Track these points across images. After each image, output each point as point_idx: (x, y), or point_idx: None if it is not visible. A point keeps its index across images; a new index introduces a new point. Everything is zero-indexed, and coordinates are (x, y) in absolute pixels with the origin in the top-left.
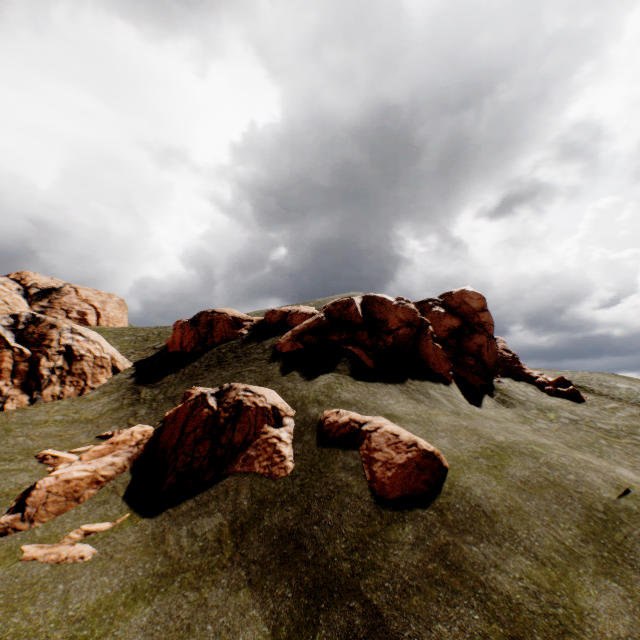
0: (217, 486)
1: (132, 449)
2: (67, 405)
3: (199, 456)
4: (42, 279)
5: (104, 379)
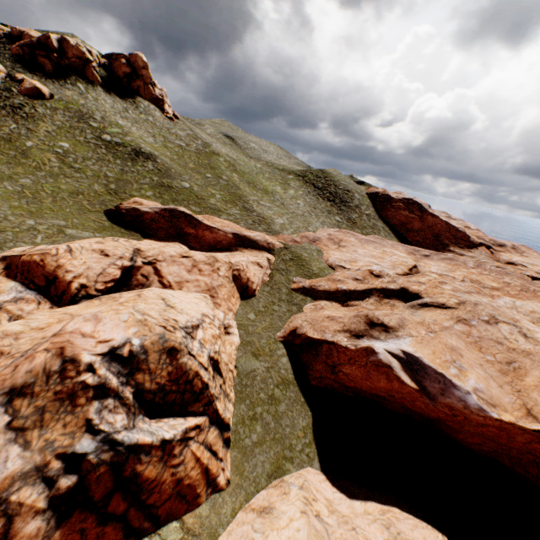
0: None
1: None
2: None
3: None
4: None
5: None
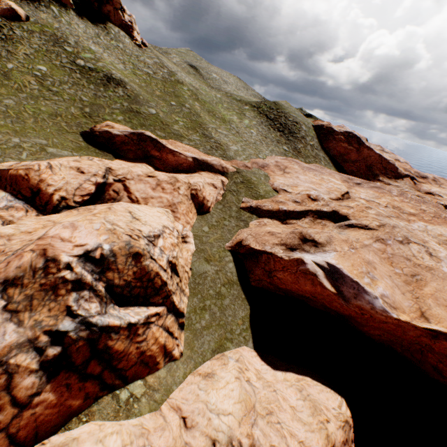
0: None
1: None
2: None
3: None
4: None
5: None
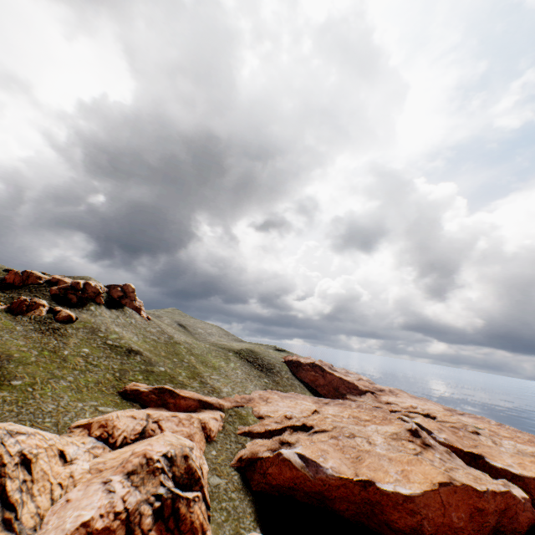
0: (27, 315)
1: (5, 306)
2: None
3: (24, 310)
4: None
5: None
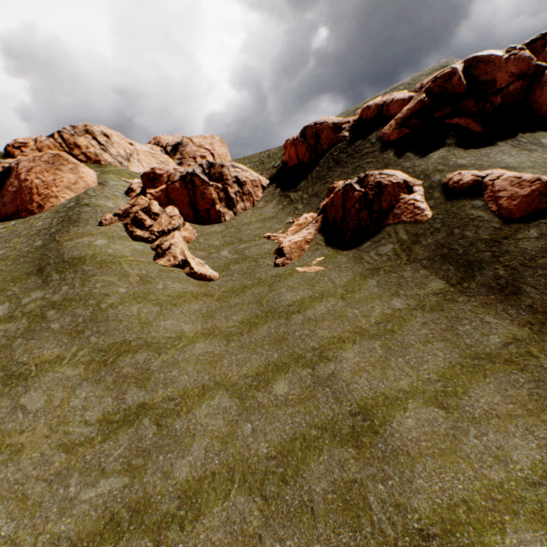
0: (380, 233)
1: (314, 225)
2: (252, 213)
3: (362, 220)
4: (169, 138)
5: (260, 194)
